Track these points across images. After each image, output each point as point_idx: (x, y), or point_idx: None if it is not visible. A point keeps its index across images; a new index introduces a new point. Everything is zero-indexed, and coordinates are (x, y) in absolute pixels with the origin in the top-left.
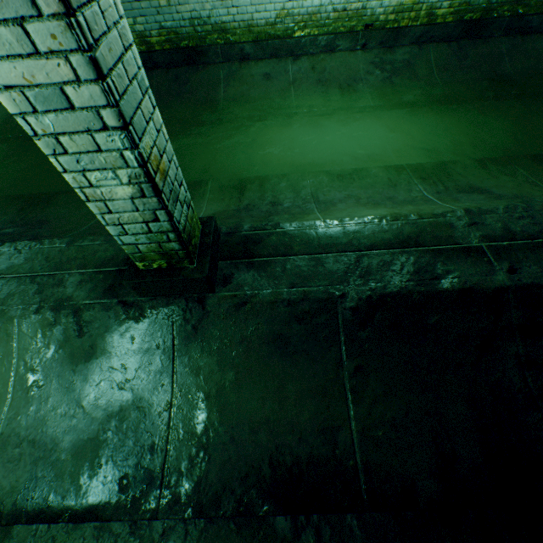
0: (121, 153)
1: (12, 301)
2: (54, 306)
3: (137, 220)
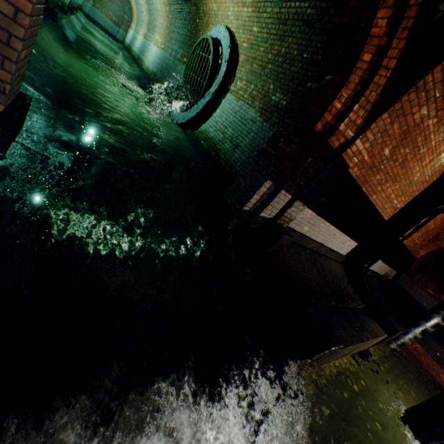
0: None
1: None
2: None
3: None
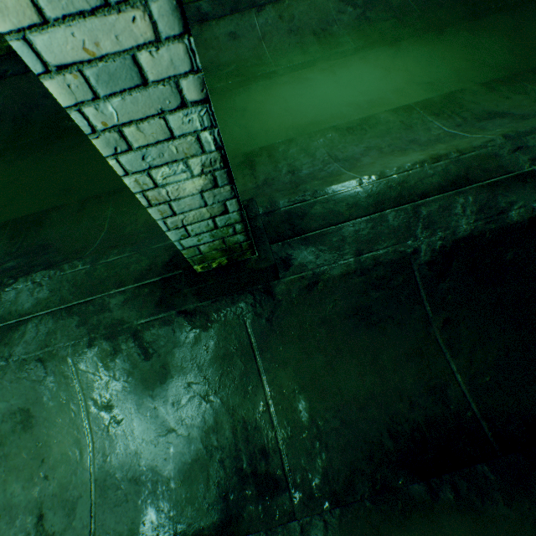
0: (197, 136)
1: (56, 340)
2: (107, 334)
3: (203, 217)
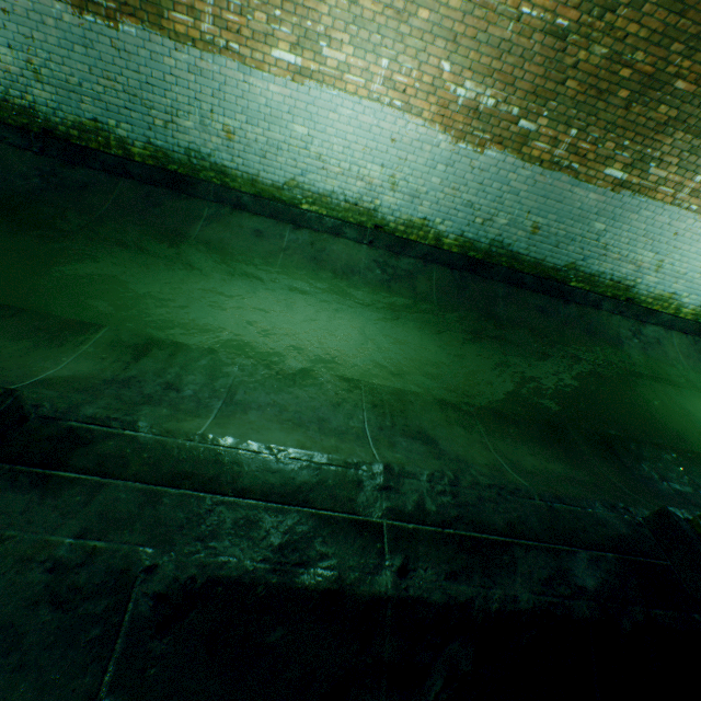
0: None
1: None
2: None
3: None
